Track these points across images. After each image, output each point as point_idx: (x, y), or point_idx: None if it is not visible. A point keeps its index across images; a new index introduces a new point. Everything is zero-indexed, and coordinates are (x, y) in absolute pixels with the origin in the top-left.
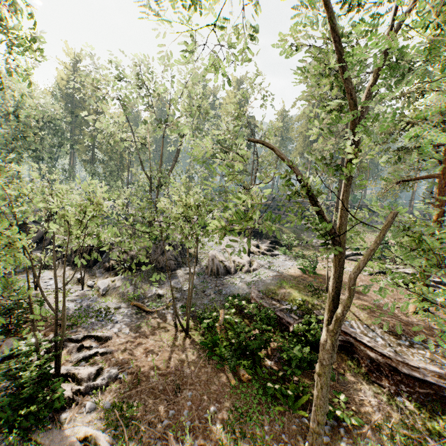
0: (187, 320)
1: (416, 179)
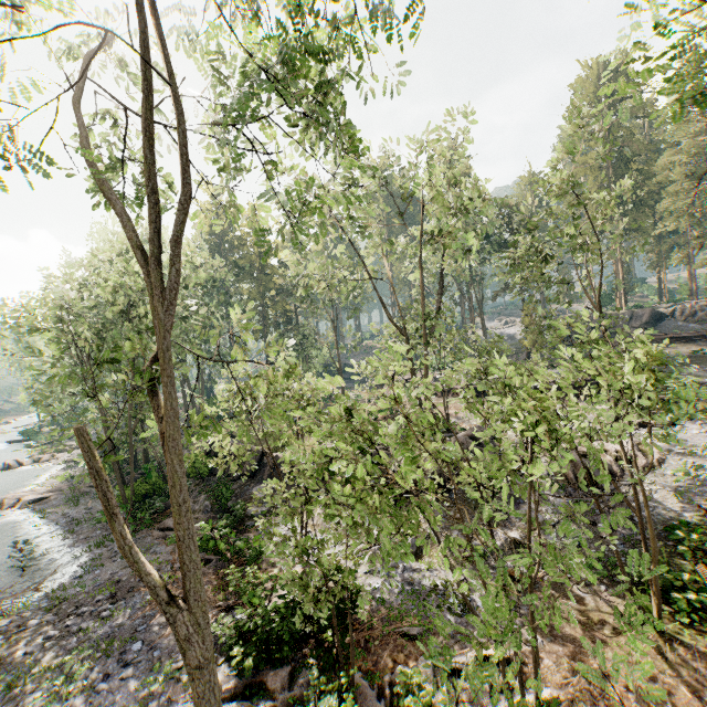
0: (659, 603)
1: None
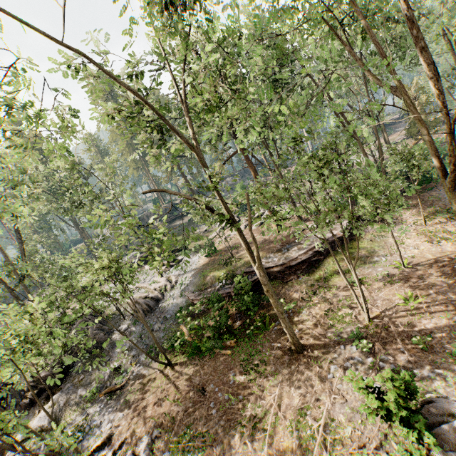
0: (164, 355)
1: (232, 156)
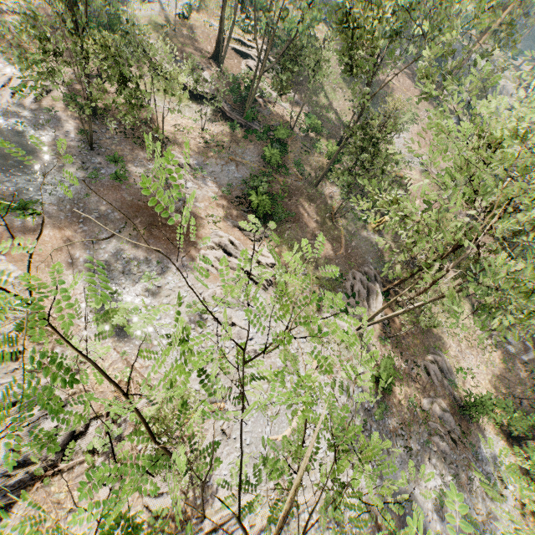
0: None
1: None
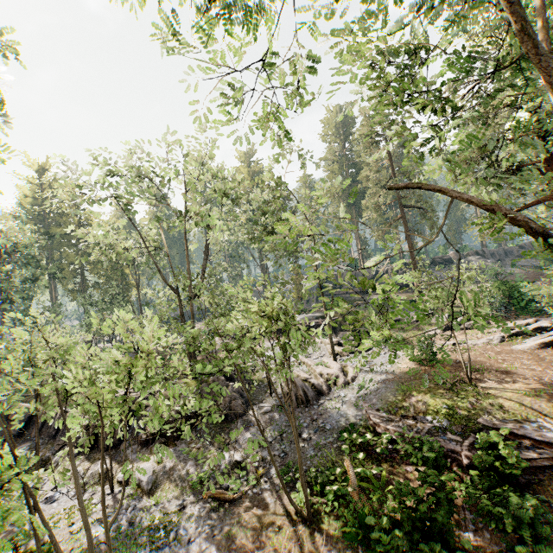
0: (306, 500)
1: (527, 207)
